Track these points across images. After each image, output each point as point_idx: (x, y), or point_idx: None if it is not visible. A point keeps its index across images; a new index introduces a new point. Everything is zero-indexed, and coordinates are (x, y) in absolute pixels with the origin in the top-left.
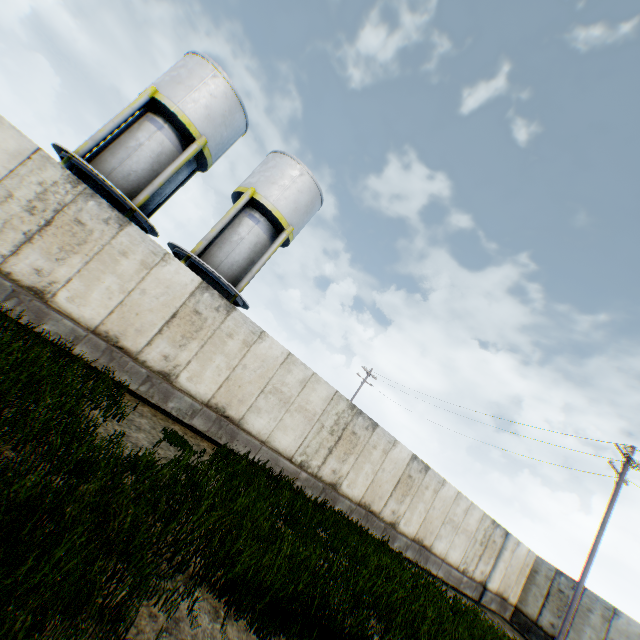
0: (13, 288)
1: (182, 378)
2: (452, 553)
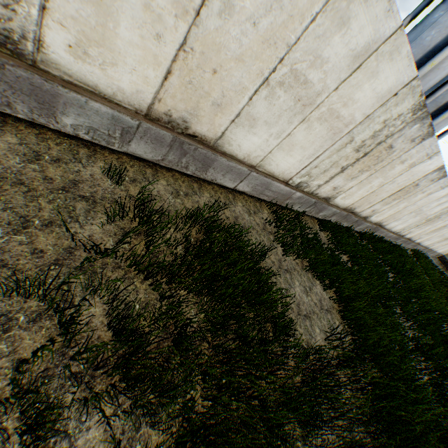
0: (397, 237)
1: (417, 240)
2: (440, 251)
